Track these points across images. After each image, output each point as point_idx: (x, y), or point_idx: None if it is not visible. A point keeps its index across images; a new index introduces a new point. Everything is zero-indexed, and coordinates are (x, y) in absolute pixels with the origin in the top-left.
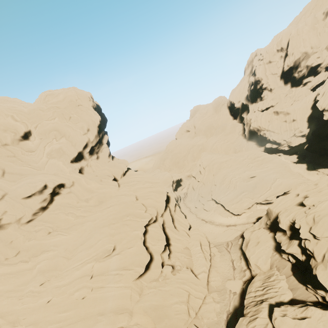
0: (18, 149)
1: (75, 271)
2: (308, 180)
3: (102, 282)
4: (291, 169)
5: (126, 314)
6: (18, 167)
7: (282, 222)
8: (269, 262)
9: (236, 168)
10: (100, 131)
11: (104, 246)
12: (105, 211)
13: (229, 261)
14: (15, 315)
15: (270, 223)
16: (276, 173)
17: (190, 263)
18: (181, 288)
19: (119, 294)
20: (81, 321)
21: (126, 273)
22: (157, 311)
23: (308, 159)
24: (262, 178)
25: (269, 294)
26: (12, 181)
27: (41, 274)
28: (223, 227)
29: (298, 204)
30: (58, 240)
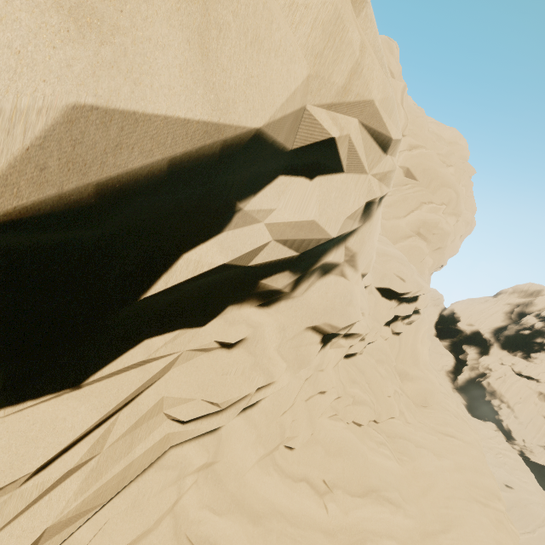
0: None
1: None
2: None
3: None
4: None
5: None
6: None
7: None
8: None
9: None
10: None
11: None
12: (445, 442)
13: None
14: None
15: None
16: (544, 508)
17: None
18: None
19: None
20: None
21: None
22: None
23: None
24: (525, 502)
25: None
26: None
27: None
28: None
29: None
30: (396, 472)
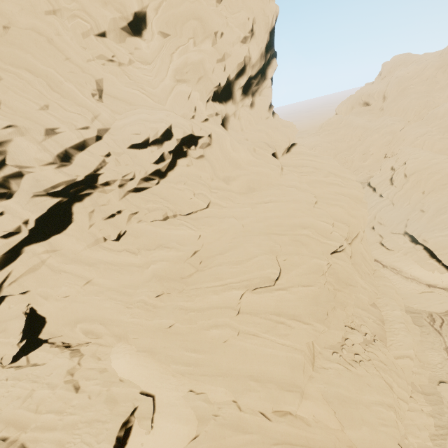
0: (124, 53)
1: (210, 294)
2: None
3: (255, 327)
4: None
5: (297, 395)
6: (124, 89)
7: None
8: None
9: None
10: (268, 47)
11: (264, 270)
12: (259, 208)
13: (441, 349)
14: (122, 329)
15: None
16: None
17: (382, 333)
18: (382, 378)
19: (285, 358)
20: (222, 377)
21: (298, 327)
22: (347, 406)
23: None
24: None
25: None
26: (115, 112)
27: (157, 281)
28: (420, 285)
29: None
30: (183, 235)
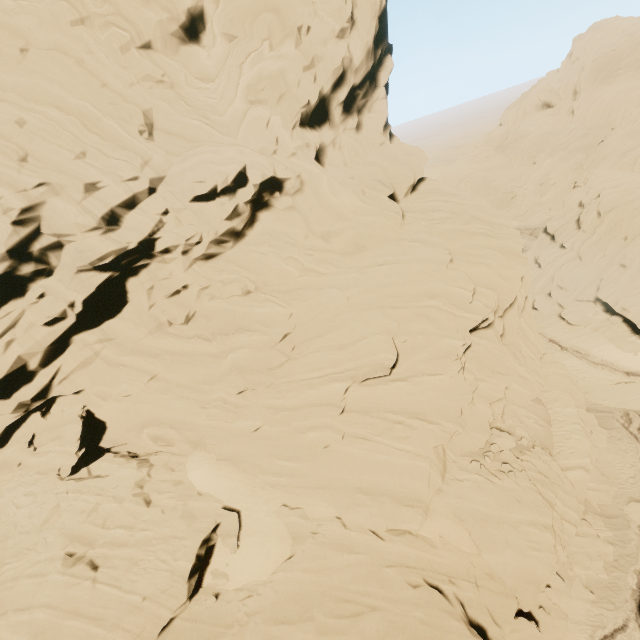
0: (177, 68)
1: (306, 388)
2: None
3: (365, 429)
4: None
5: (419, 511)
6: (181, 120)
7: None
8: None
9: None
10: (378, 40)
11: (376, 356)
12: (371, 273)
13: (636, 459)
14: (197, 434)
15: None
16: None
17: (547, 438)
18: (539, 493)
19: (403, 466)
20: (323, 489)
21: (422, 427)
22: (486, 526)
23: None
24: None
25: None
26: (170, 153)
27: (238, 374)
28: (615, 373)
29: None
30: (269, 314)
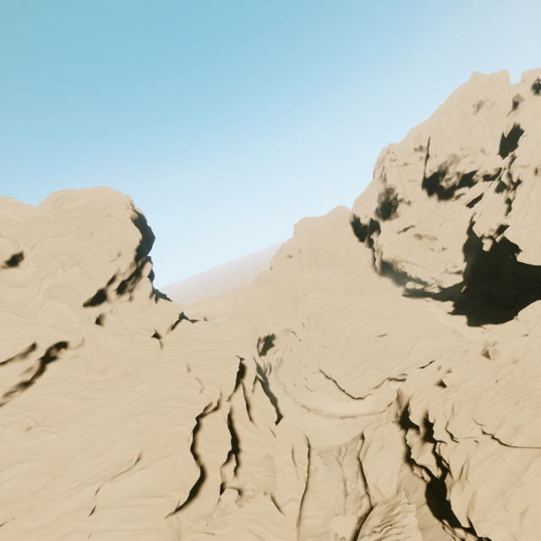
0: None
1: (64, 500)
2: (468, 342)
3: (110, 521)
4: (441, 325)
5: None
6: None
7: (412, 413)
8: (395, 482)
9: (357, 321)
10: (139, 257)
11: (122, 454)
12: (132, 391)
13: (340, 481)
14: None
15: (401, 413)
16: (418, 330)
17: (271, 484)
18: (250, 530)
19: None
20: None
21: (155, 503)
22: None
23: (469, 309)
24: (396, 338)
25: (388, 539)
26: None
27: (0, 507)
28: (336, 419)
29: (437, 383)
30: (43, 442)
